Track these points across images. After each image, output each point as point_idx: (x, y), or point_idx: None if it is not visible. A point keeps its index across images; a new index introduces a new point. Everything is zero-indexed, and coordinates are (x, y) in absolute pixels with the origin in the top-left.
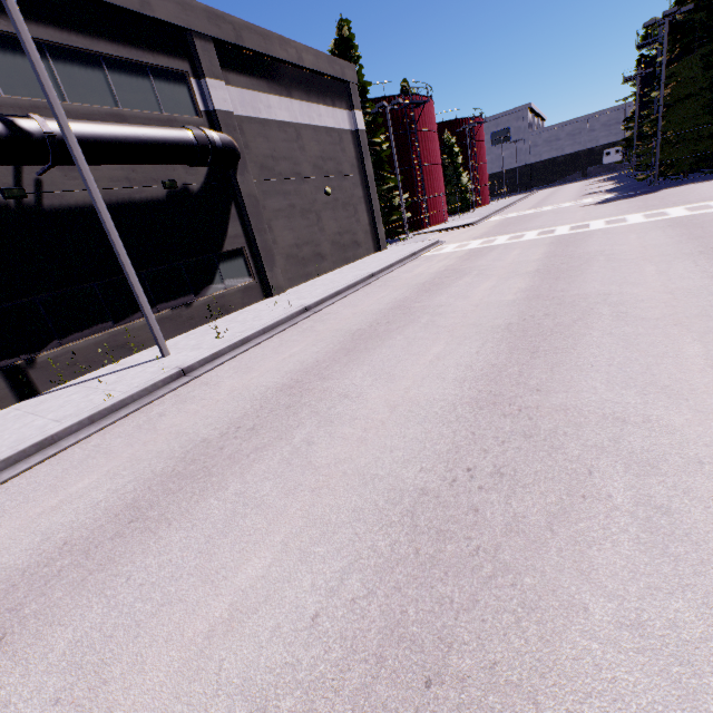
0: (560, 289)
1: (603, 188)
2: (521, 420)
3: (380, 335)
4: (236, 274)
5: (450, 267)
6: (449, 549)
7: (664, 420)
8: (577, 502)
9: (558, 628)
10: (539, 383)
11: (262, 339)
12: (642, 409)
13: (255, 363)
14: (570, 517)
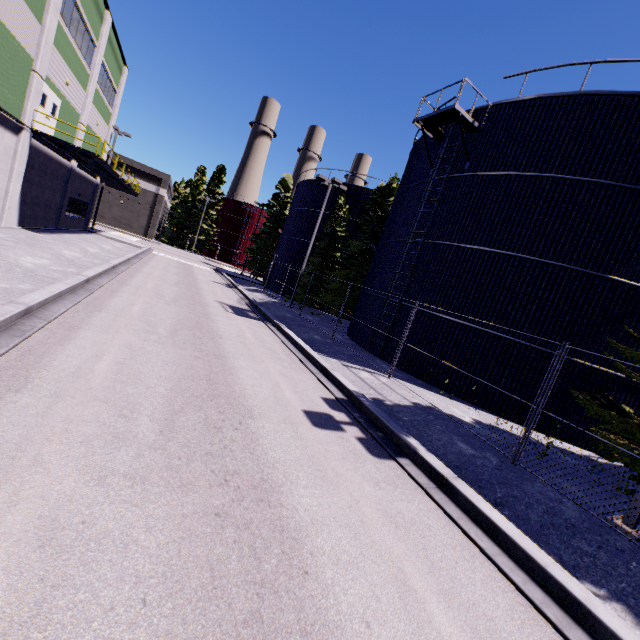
0: None
1: None
2: None
3: None
4: None
5: None
6: None
7: None
8: None
9: None
10: None
11: None
12: None
13: None
14: None
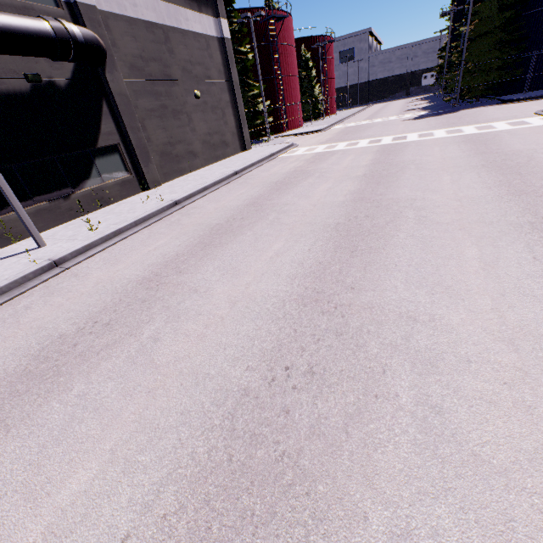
0: (380, 193)
1: (419, 106)
2: (336, 318)
3: (234, 231)
4: (113, 169)
5: (299, 169)
6: (259, 455)
7: (445, 319)
8: (371, 403)
9: (340, 542)
10: (354, 282)
11: (133, 231)
12: (429, 308)
13: (123, 255)
14: (364, 418)
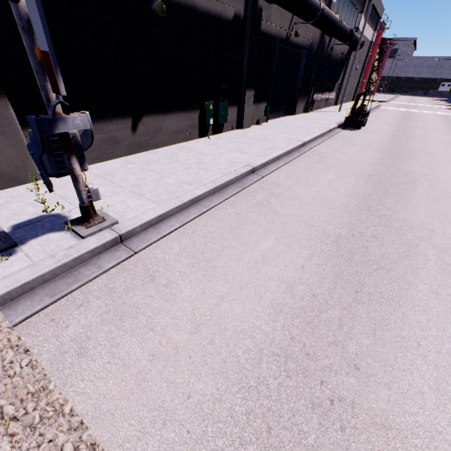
0: None
1: (443, 104)
2: None
3: (410, 121)
4: (334, 93)
5: (405, 114)
6: None
7: None
8: None
9: None
10: None
11: None
12: None
13: (377, 119)
14: None
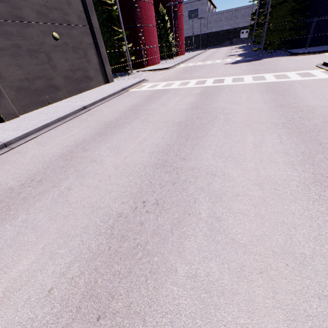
0: (184, 155)
1: (237, 53)
2: None
3: (11, 208)
4: None
5: (134, 107)
6: None
7: None
8: None
9: None
10: None
11: None
12: None
13: None
14: None
